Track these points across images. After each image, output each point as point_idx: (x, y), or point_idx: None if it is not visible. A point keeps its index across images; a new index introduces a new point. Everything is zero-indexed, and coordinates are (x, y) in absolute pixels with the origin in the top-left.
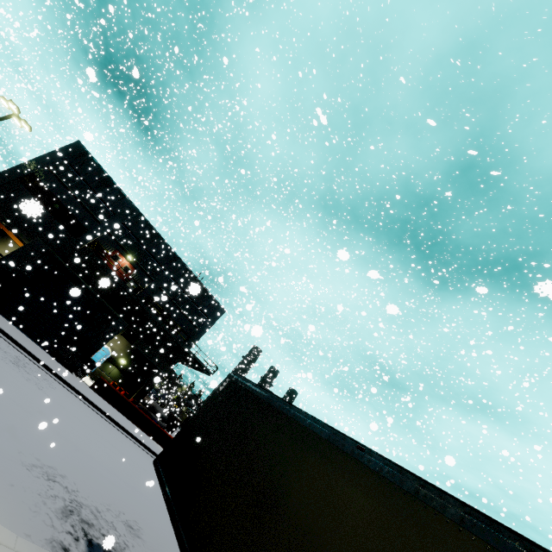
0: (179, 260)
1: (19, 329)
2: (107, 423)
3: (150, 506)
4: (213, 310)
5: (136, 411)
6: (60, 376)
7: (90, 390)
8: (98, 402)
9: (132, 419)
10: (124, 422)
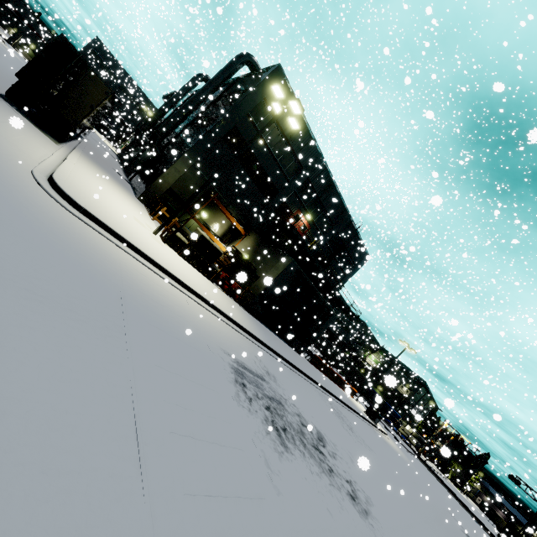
0: (347, 214)
1: (272, 331)
2: (349, 412)
3: (452, 531)
4: (360, 258)
5: (329, 370)
6: (328, 390)
7: (313, 368)
8: (330, 386)
9: (326, 374)
10: (336, 390)
